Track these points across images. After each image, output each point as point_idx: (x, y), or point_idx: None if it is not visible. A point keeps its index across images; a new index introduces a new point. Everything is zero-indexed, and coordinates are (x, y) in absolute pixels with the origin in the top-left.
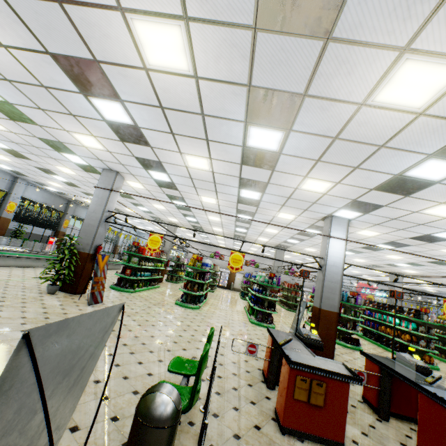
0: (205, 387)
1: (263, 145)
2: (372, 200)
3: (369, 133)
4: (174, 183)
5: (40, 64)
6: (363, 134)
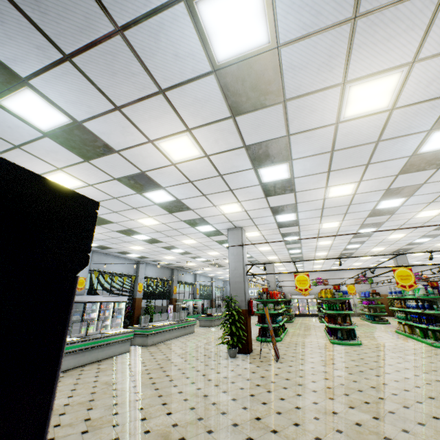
0: None
1: None
2: None
3: None
4: (298, 220)
5: (229, 158)
6: None
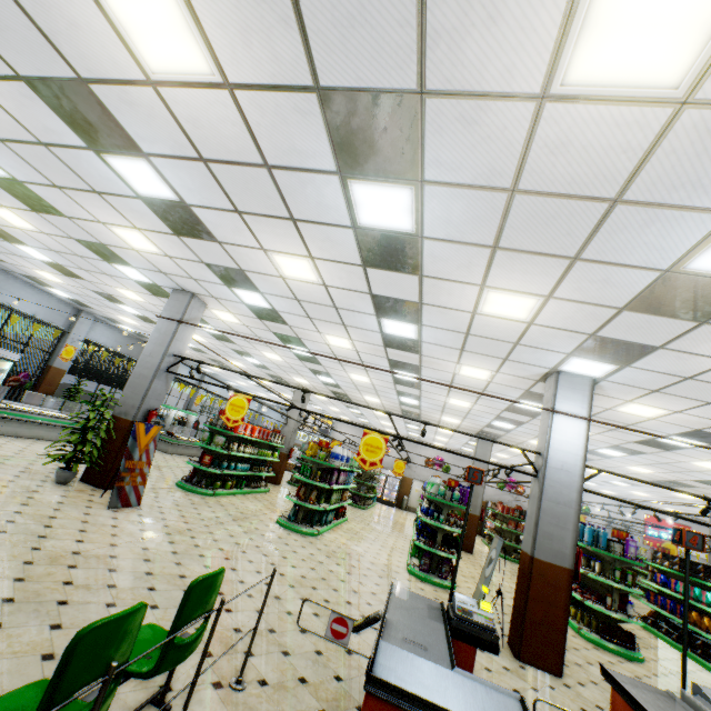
0: (211, 703)
1: (385, 221)
2: (629, 334)
3: (579, 170)
4: (277, 311)
5: (21, 102)
6: (567, 175)
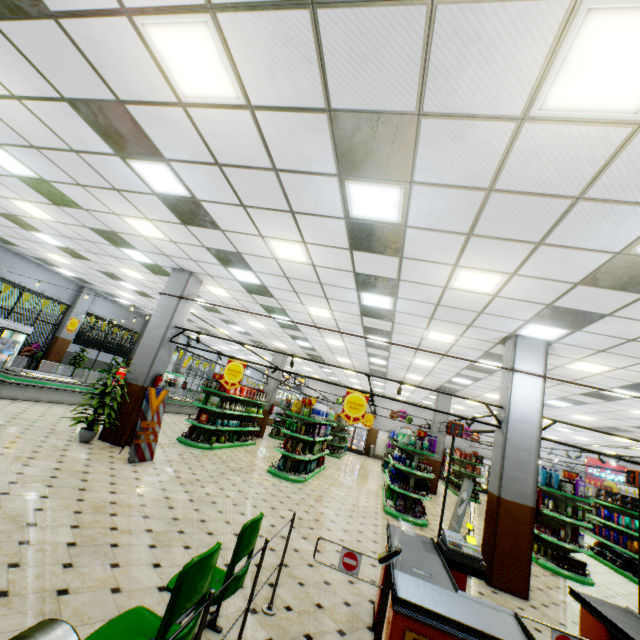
0: (251, 625)
1: (374, 213)
2: (582, 304)
3: (549, 174)
4: (266, 287)
5: (60, 118)
6: (538, 178)
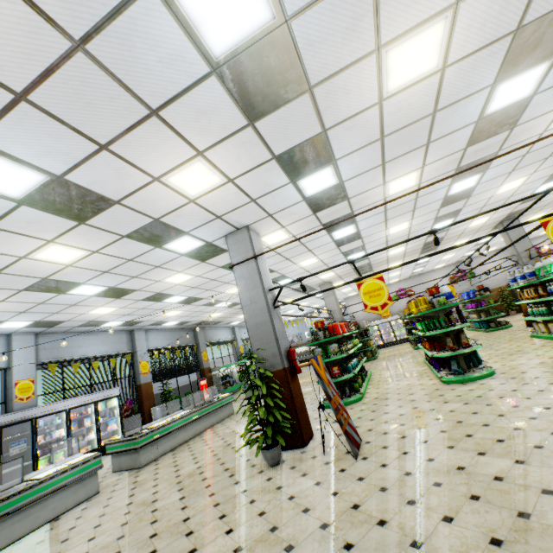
0: None
1: None
2: None
3: None
4: (342, 183)
5: None
6: None
